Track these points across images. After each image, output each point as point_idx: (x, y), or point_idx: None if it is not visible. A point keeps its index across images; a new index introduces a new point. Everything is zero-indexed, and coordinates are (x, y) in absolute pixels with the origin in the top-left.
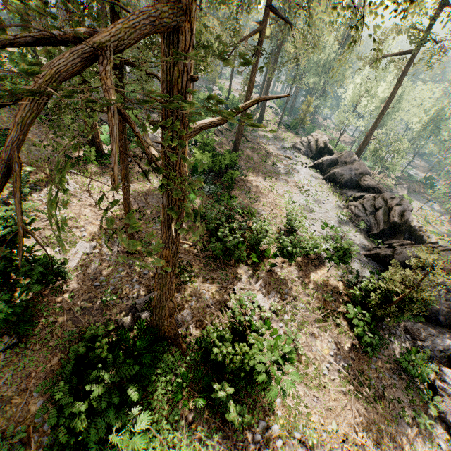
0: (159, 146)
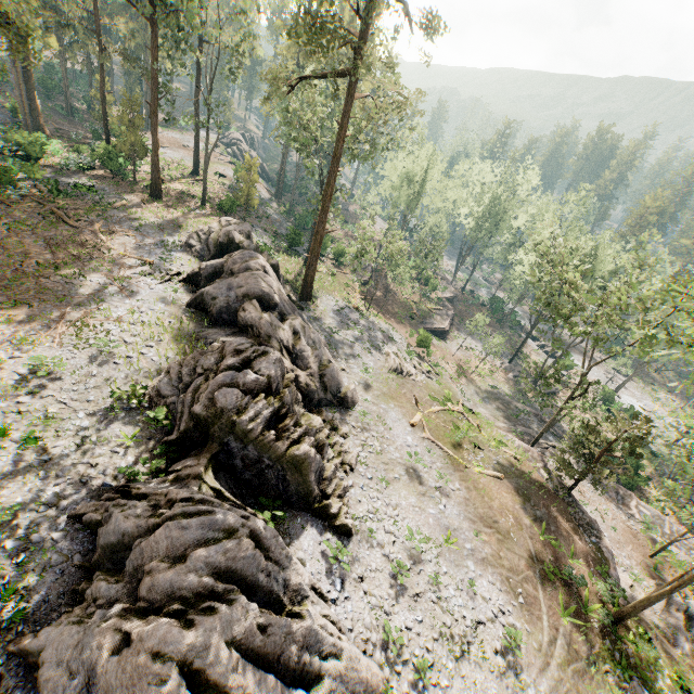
0: None
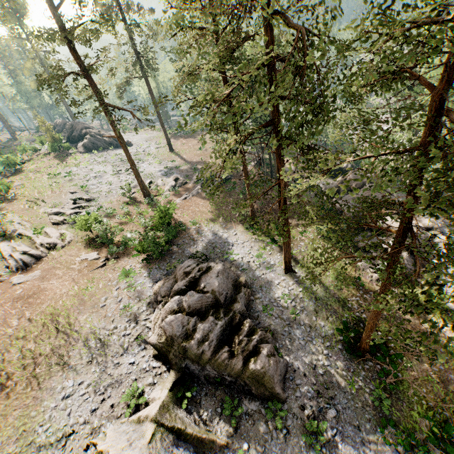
0: None
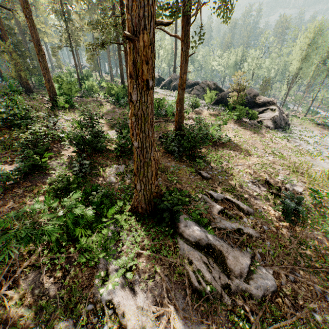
0: (79, 98)
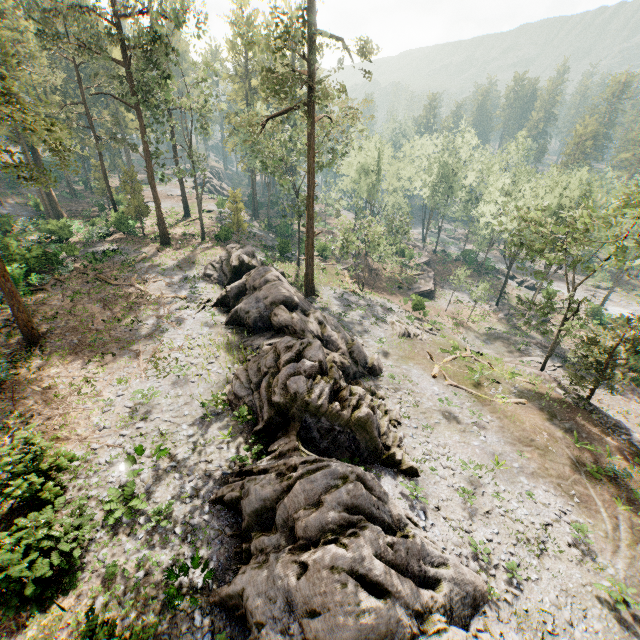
0: None
